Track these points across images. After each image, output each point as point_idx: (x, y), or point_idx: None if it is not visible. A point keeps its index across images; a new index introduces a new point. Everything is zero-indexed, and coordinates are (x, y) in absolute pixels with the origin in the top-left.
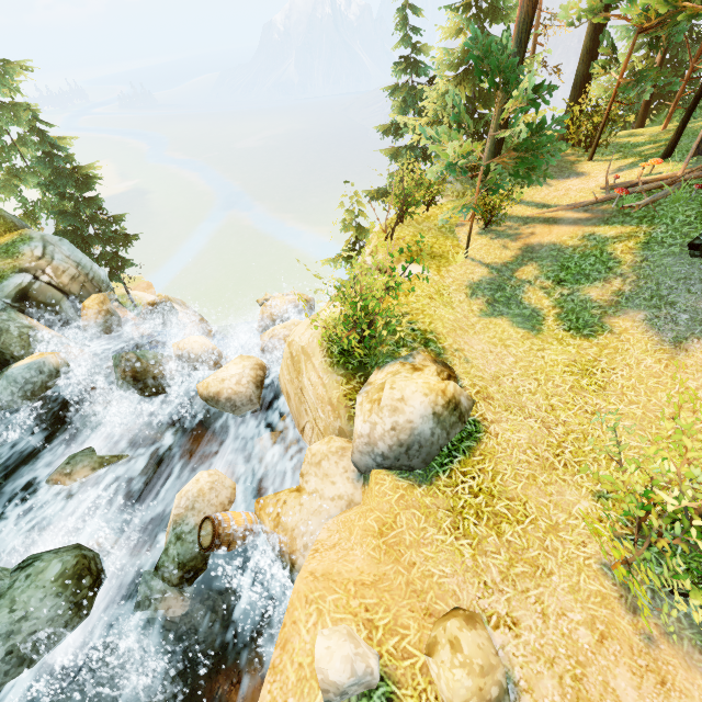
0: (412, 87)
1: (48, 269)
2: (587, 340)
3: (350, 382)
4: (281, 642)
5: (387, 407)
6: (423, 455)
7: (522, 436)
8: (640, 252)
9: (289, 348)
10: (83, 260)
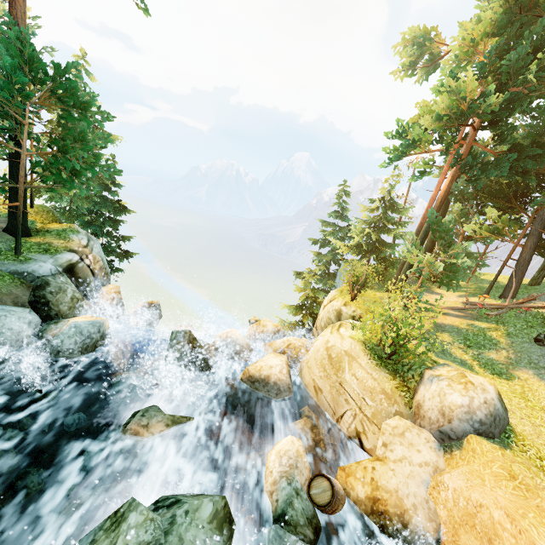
0: (338, 225)
1: (90, 256)
2: (509, 381)
3: (395, 379)
4: (532, 544)
5: (479, 387)
6: (500, 426)
7: (528, 428)
8: (507, 338)
9: (326, 351)
10: (104, 258)
